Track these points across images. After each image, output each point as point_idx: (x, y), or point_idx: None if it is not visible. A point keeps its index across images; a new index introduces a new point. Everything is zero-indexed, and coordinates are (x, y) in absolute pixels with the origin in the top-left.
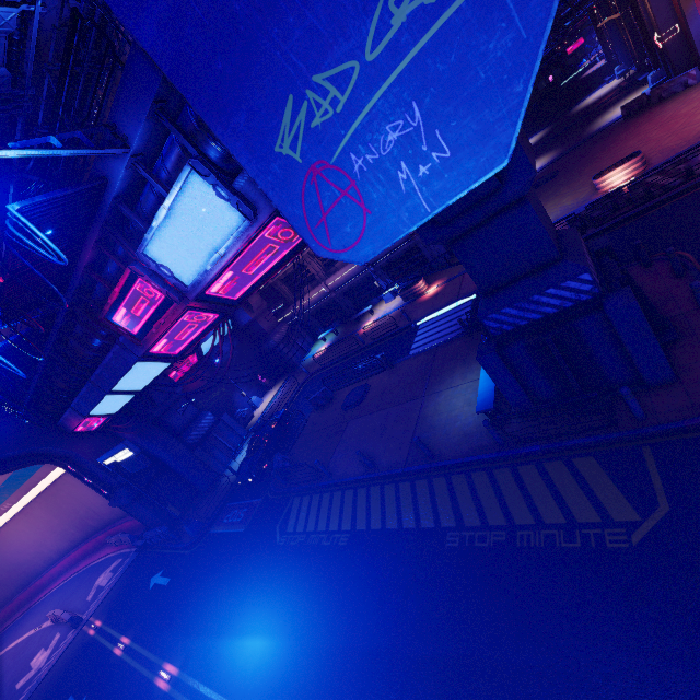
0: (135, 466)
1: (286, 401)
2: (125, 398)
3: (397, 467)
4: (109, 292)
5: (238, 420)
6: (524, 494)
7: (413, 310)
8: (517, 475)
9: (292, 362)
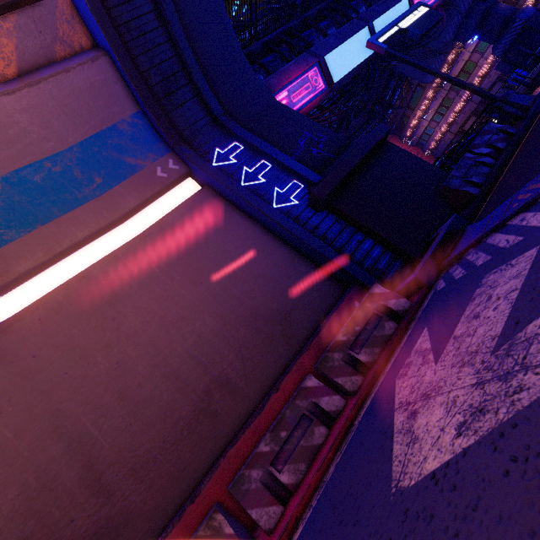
0: (428, 21)
1: None
2: (363, 53)
3: None
4: None
5: None
6: None
7: None
8: None
9: None
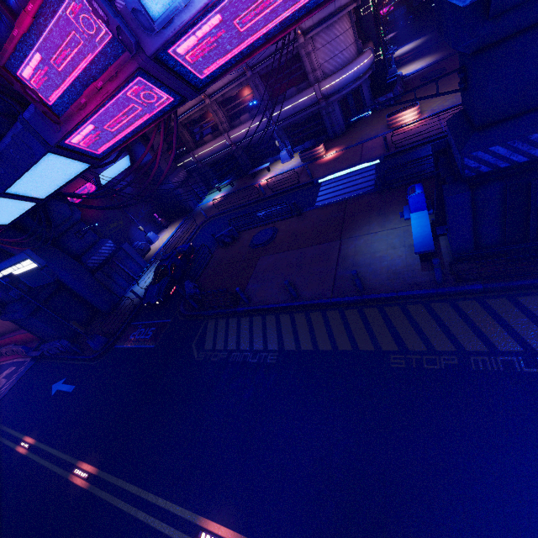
0: (37, 280)
1: (185, 239)
2: (21, 206)
3: (323, 298)
4: (10, 29)
5: (136, 251)
6: (470, 325)
7: (314, 169)
8: (459, 309)
9: (188, 206)
